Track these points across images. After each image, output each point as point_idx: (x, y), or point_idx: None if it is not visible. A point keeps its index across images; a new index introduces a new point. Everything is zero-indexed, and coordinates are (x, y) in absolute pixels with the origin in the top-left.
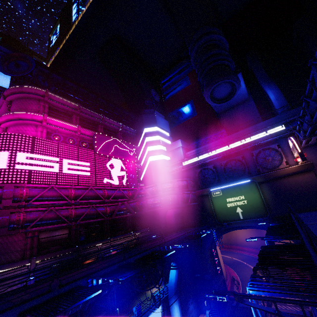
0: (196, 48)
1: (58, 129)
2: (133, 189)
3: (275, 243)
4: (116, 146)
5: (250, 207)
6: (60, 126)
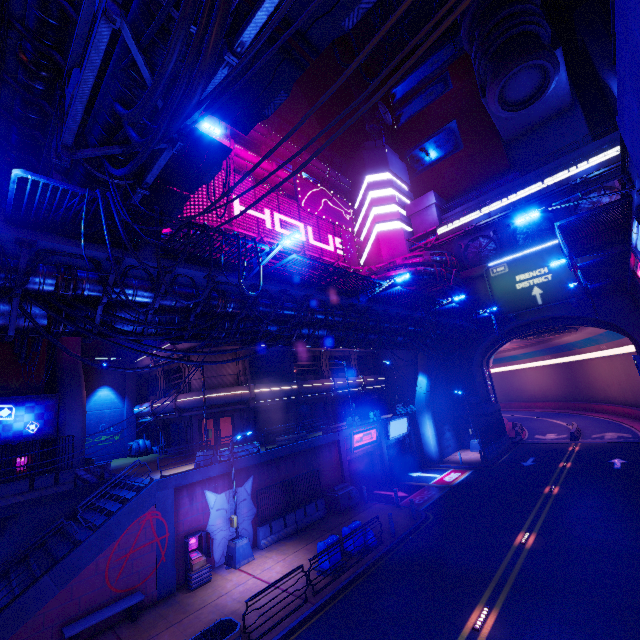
0: (475, 6)
1: (247, 165)
2: (356, 270)
3: (597, 382)
4: (326, 201)
5: (557, 284)
6: (249, 161)
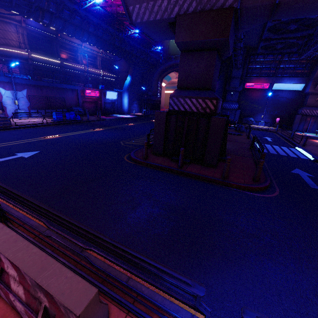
0: None
1: None
2: (104, 0)
3: None
4: None
5: None
6: None
